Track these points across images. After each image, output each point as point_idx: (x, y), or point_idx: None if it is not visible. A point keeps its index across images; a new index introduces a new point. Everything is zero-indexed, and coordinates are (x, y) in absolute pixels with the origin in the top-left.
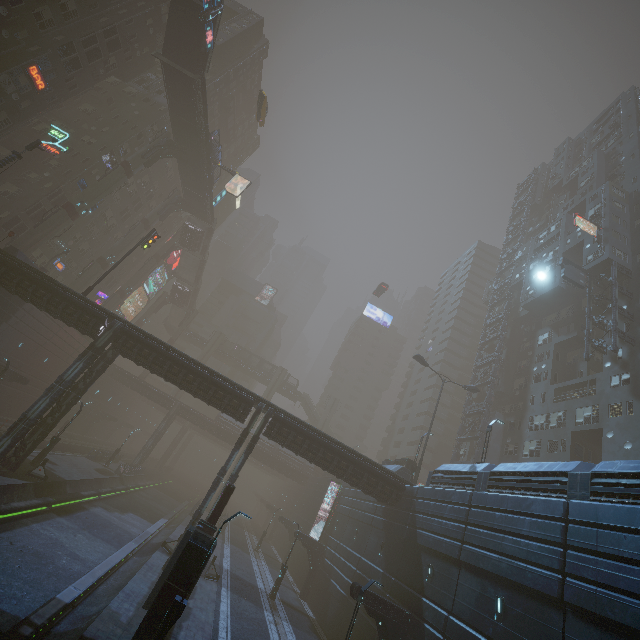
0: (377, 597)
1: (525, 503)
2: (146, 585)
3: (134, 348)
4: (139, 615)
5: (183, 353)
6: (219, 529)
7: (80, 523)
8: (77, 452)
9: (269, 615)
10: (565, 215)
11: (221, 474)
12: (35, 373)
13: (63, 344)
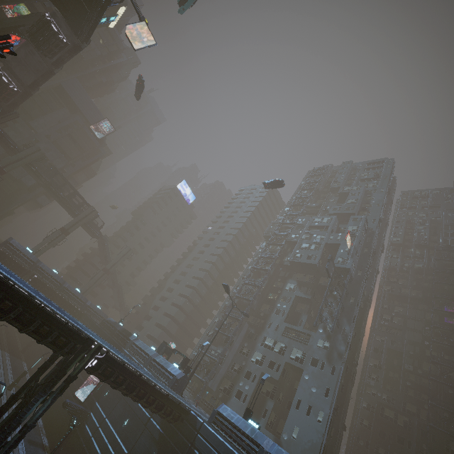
0: None
1: None
2: None
3: None
4: None
5: (7, 277)
6: None
7: None
8: None
9: None
10: (335, 217)
11: (12, 427)
12: None
13: None
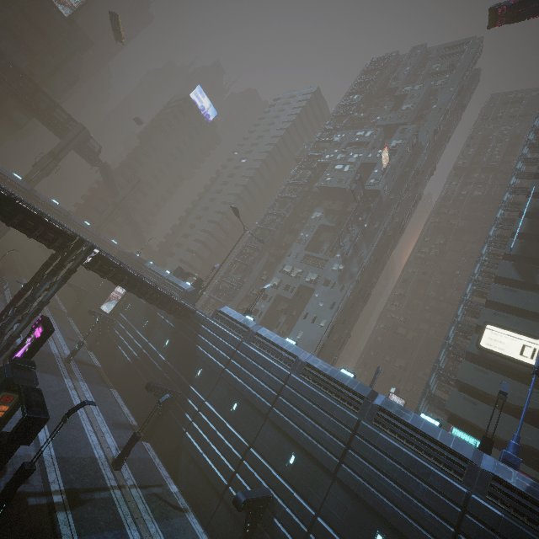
0: (163, 389)
1: (269, 364)
2: None
3: None
4: None
5: None
6: (67, 419)
7: None
8: None
9: (69, 381)
10: (381, 129)
11: (29, 301)
12: None
13: None
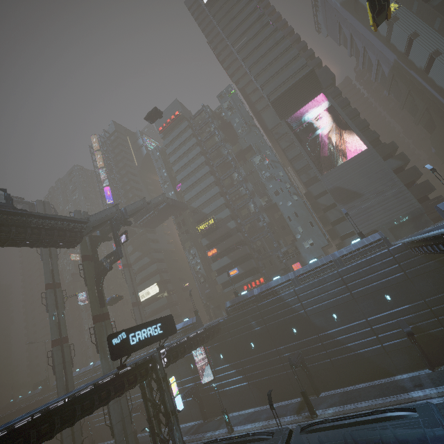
0: None
1: None
2: None
3: None
4: None
5: None
6: None
7: None
8: None
9: None
10: None
11: None
12: None
13: None
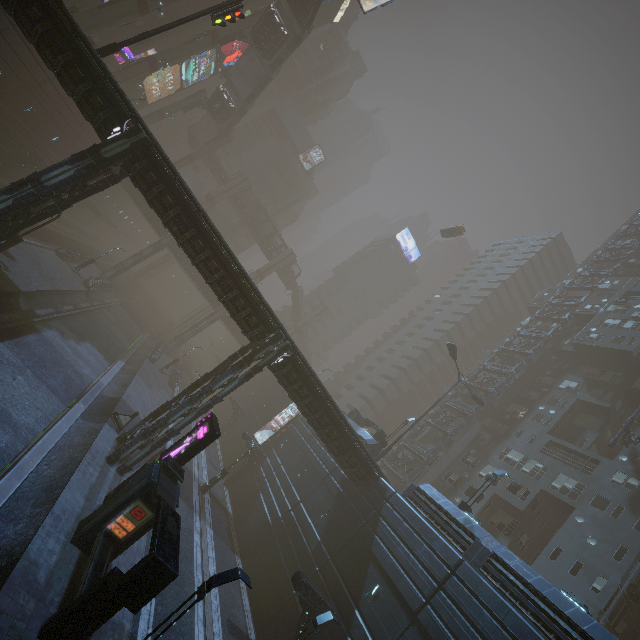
0: (316, 594)
1: (533, 639)
2: (83, 493)
3: (154, 186)
4: (64, 560)
5: (217, 230)
6: (205, 593)
7: (25, 356)
8: (45, 240)
9: (197, 520)
10: None
11: (205, 391)
12: (11, 119)
13: (57, 99)
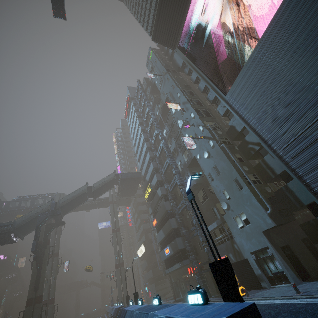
0: None
1: None
2: None
3: None
4: None
5: None
6: None
7: None
8: None
9: None
10: None
11: None
12: None
13: None
